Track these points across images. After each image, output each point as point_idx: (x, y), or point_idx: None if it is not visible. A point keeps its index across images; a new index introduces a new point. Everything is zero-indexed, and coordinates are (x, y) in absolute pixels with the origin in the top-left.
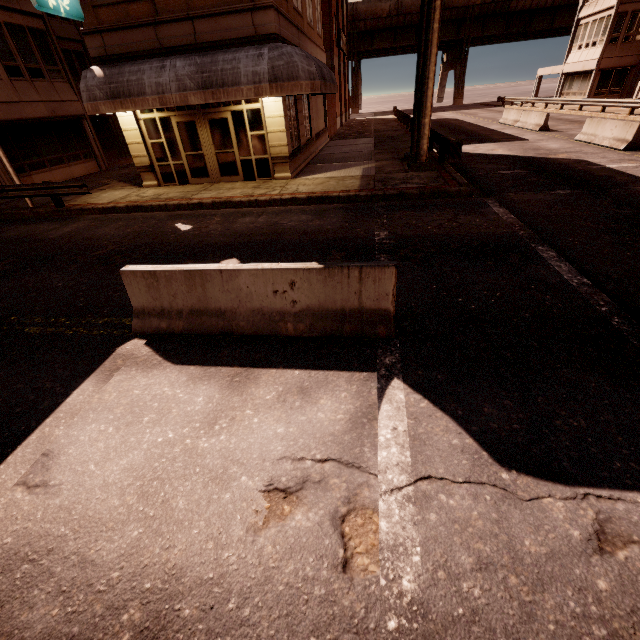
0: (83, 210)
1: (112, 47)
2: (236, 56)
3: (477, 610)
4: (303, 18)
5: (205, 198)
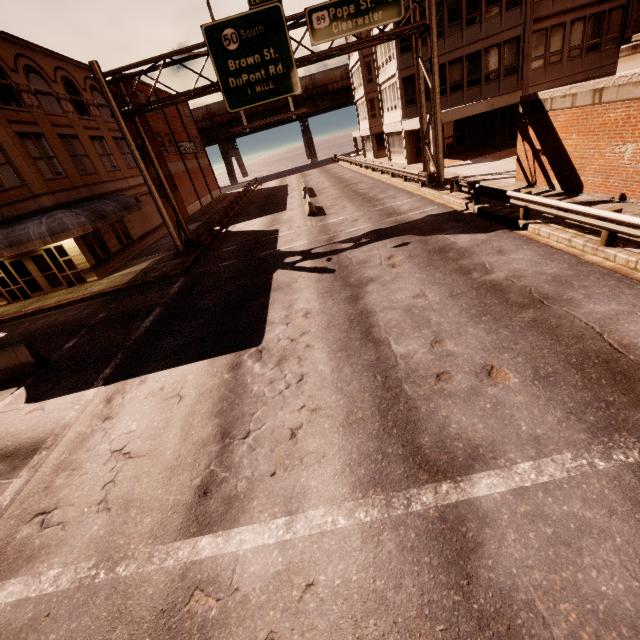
0: None
1: None
2: (27, 225)
3: None
4: (99, 172)
5: (30, 309)
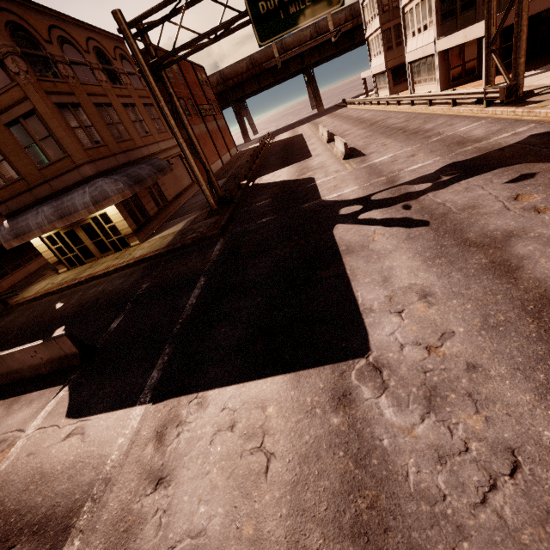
0: (19, 304)
1: (12, 207)
2: (73, 196)
3: (15, 469)
4: (133, 139)
5: (83, 277)
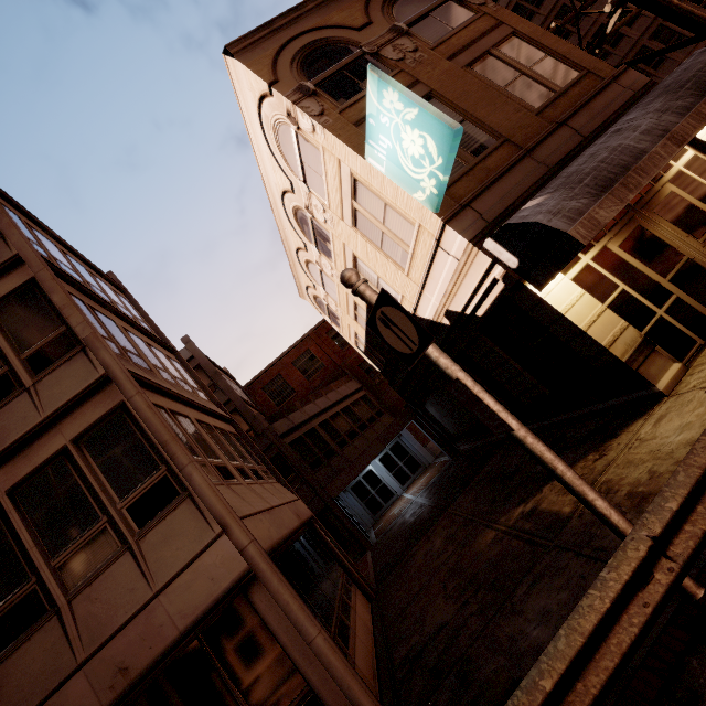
0: None
1: (489, 211)
2: (680, 70)
3: None
4: None
5: None
